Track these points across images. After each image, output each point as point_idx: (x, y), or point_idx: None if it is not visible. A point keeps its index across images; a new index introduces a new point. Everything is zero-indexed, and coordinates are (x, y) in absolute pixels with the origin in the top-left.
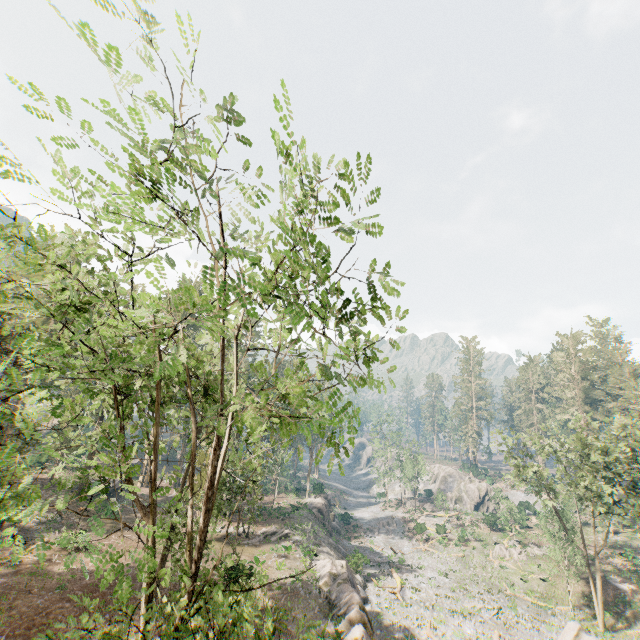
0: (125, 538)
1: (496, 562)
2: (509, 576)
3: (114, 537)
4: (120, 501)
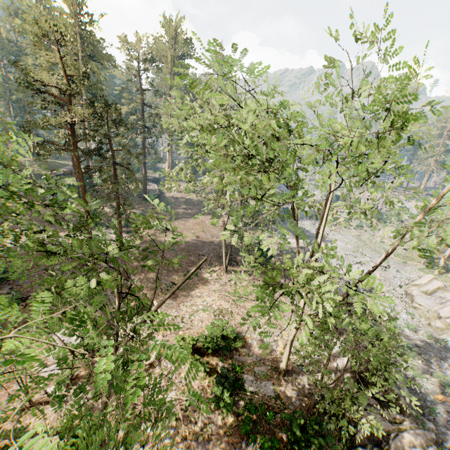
0: (182, 224)
1: (378, 239)
2: (384, 246)
3: (176, 223)
4: (163, 201)
